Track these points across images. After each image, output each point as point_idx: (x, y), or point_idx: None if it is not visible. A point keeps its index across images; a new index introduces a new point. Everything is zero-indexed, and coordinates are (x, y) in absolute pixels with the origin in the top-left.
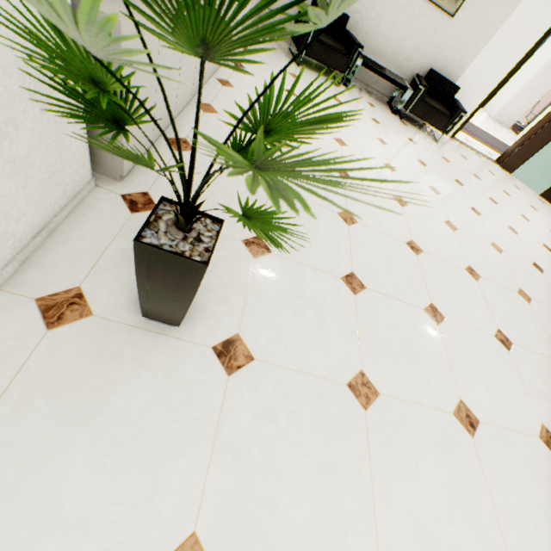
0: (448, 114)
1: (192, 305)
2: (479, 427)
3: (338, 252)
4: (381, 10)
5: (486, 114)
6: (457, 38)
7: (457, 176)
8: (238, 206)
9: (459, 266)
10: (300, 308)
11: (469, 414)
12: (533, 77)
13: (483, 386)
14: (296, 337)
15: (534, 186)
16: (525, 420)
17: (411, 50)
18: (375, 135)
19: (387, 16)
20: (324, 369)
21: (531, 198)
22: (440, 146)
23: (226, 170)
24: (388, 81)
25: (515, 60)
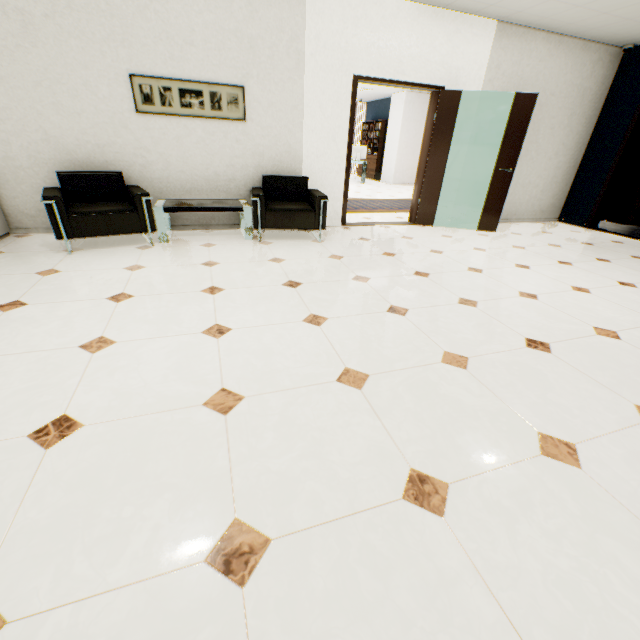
0: (310, 207)
1: None
2: None
3: None
4: (161, 150)
5: (386, 183)
6: (267, 136)
7: (357, 271)
8: None
9: (385, 499)
10: None
11: None
12: (401, 138)
13: None
14: None
15: (466, 223)
16: None
17: (226, 169)
18: (201, 286)
19: (172, 152)
20: None
21: (470, 238)
22: (326, 244)
23: None
24: (212, 211)
25: (344, 127)
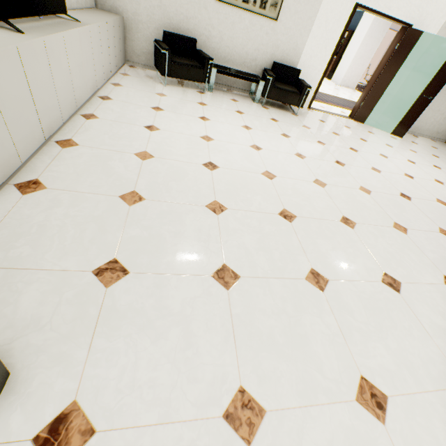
0: (298, 91)
1: (12, 383)
2: (388, 405)
3: (207, 247)
4: (220, 29)
5: (334, 83)
6: (286, 34)
7: (318, 138)
8: (91, 232)
9: (333, 219)
10: (162, 331)
11: (374, 392)
12: (359, 49)
13: (382, 347)
14: (156, 374)
15: (385, 128)
16: (435, 371)
17: (253, 52)
18: (240, 124)
19: (227, 32)
20: (192, 406)
21: (385, 138)
22: (300, 118)
23: (82, 198)
24: (242, 79)
25: (335, 40)
